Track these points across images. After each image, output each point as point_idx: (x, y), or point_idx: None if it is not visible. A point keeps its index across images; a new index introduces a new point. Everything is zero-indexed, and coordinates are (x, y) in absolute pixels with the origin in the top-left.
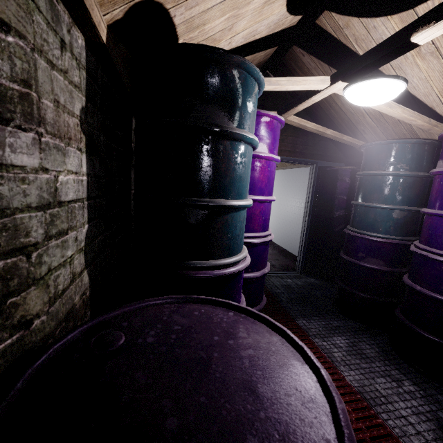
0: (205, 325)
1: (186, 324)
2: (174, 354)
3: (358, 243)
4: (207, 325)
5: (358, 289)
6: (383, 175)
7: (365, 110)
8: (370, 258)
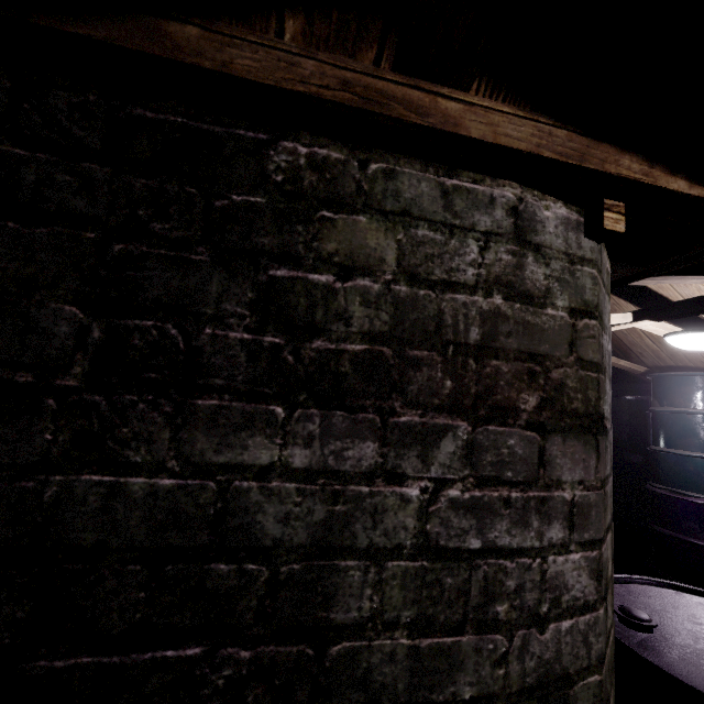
0: (681, 606)
1: (661, 604)
2: (698, 631)
3: (678, 508)
4: (682, 606)
5: (695, 582)
6: (694, 414)
7: (644, 332)
8: (703, 531)
